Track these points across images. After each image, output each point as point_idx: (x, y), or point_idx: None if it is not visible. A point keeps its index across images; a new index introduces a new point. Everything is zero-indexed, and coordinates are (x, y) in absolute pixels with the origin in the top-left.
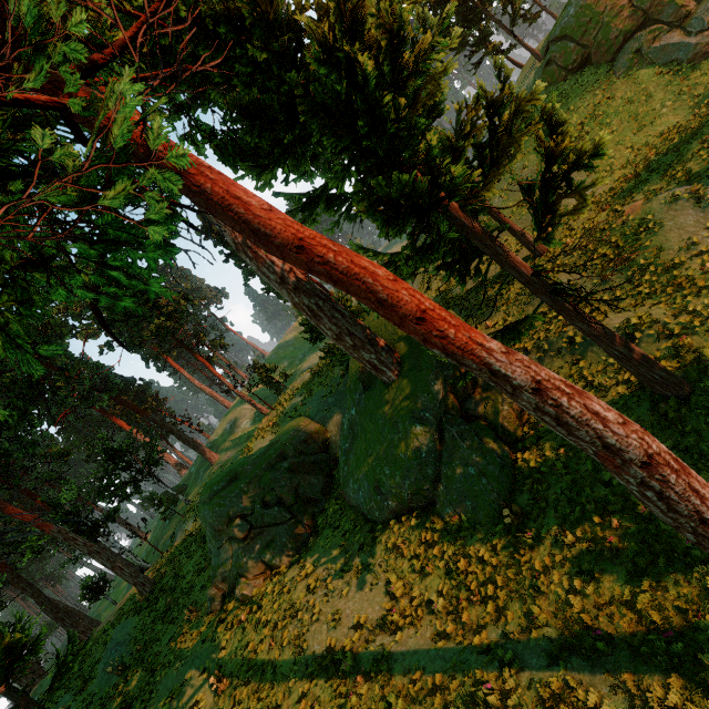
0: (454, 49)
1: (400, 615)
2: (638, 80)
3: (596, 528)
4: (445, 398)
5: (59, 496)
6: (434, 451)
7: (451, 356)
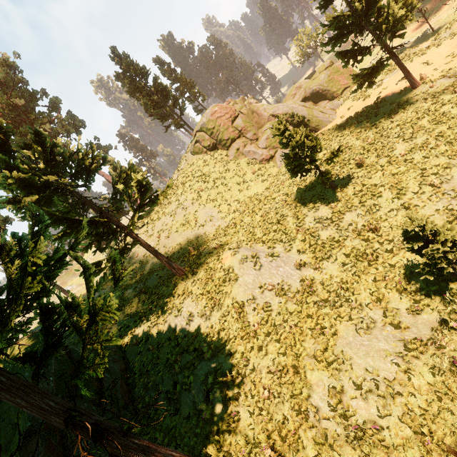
0: (152, 115)
1: None
2: (240, 164)
3: None
4: None
5: None
6: None
7: None
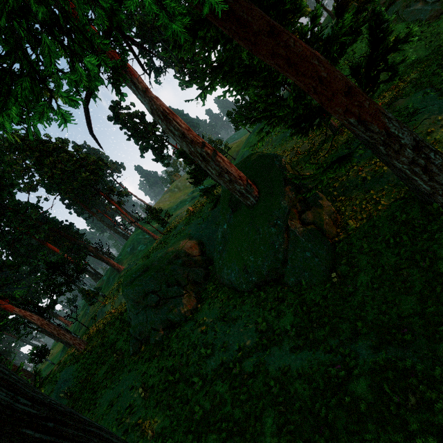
0: None
1: (266, 341)
2: (396, 31)
3: (393, 278)
4: (290, 211)
5: (14, 293)
6: (283, 244)
7: (362, 123)
